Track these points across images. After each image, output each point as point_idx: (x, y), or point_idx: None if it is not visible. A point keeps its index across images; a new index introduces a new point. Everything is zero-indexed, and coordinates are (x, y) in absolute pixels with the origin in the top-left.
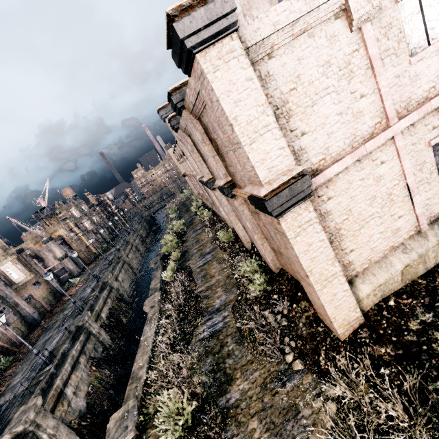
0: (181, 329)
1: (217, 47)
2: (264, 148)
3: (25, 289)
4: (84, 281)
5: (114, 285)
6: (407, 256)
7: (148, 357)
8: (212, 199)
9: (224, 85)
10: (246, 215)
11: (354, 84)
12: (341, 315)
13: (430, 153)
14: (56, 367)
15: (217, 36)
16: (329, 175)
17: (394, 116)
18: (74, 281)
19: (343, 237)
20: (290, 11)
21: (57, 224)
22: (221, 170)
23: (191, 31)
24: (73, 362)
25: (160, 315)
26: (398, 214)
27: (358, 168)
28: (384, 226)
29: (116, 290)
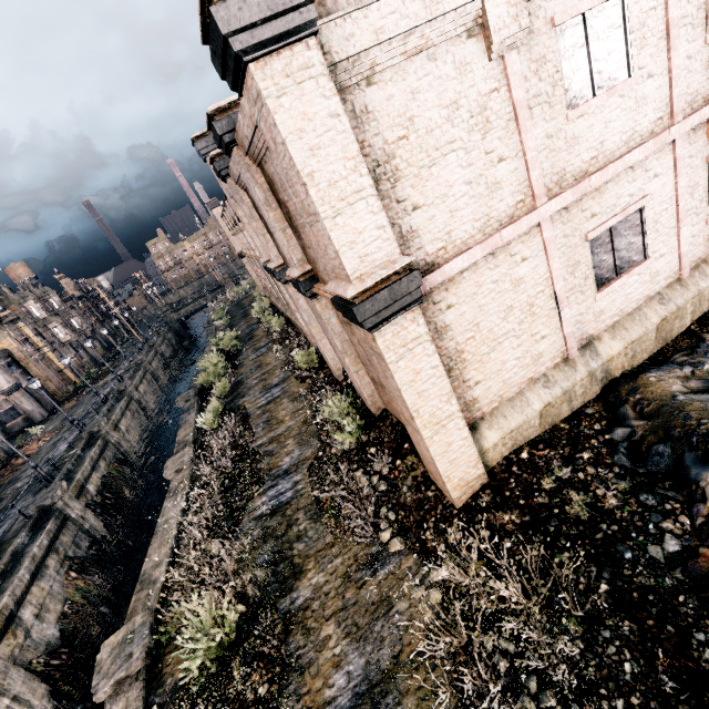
0: (226, 504)
1: (283, 57)
2: (354, 225)
3: None
4: (55, 431)
5: (111, 438)
6: (548, 392)
7: (170, 549)
8: (285, 298)
9: (294, 120)
10: (334, 326)
11: (491, 140)
12: (457, 473)
13: (586, 251)
14: (1, 576)
15: (283, 39)
16: (450, 273)
17: (543, 193)
18: (34, 431)
19: (466, 364)
20: (401, 14)
21: None
22: (295, 253)
23: (241, 25)
24: (33, 566)
25: (191, 484)
26: (542, 333)
27: (491, 265)
28: (522, 350)
29: (116, 446)
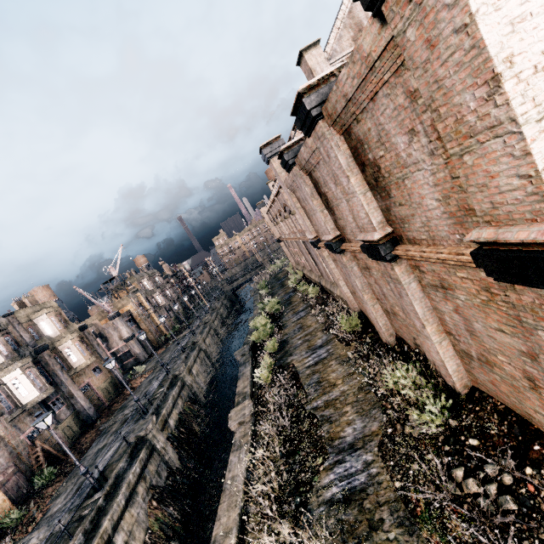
0: (290, 472)
1: None
2: None
3: (82, 376)
4: (151, 371)
5: (186, 380)
6: None
7: (238, 516)
8: (329, 268)
9: None
10: (414, 290)
11: None
12: None
13: None
14: (106, 497)
15: None
16: None
17: None
18: (139, 369)
19: None
20: None
21: (127, 297)
22: (374, 215)
23: None
24: (128, 492)
25: (253, 439)
26: None
27: None
28: None
29: (189, 387)
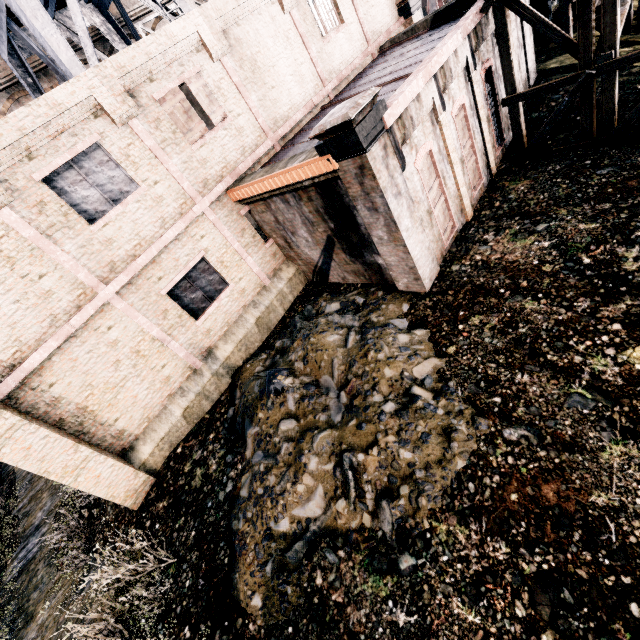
0: None
1: None
2: None
3: None
4: None
5: None
6: (185, 399)
7: None
8: None
9: None
10: None
11: (22, 267)
12: (120, 490)
13: (169, 301)
14: None
15: None
16: (32, 367)
17: (99, 283)
18: None
19: (96, 412)
20: None
21: None
22: None
23: None
24: None
25: None
26: (161, 364)
27: (78, 343)
28: (148, 381)
29: None
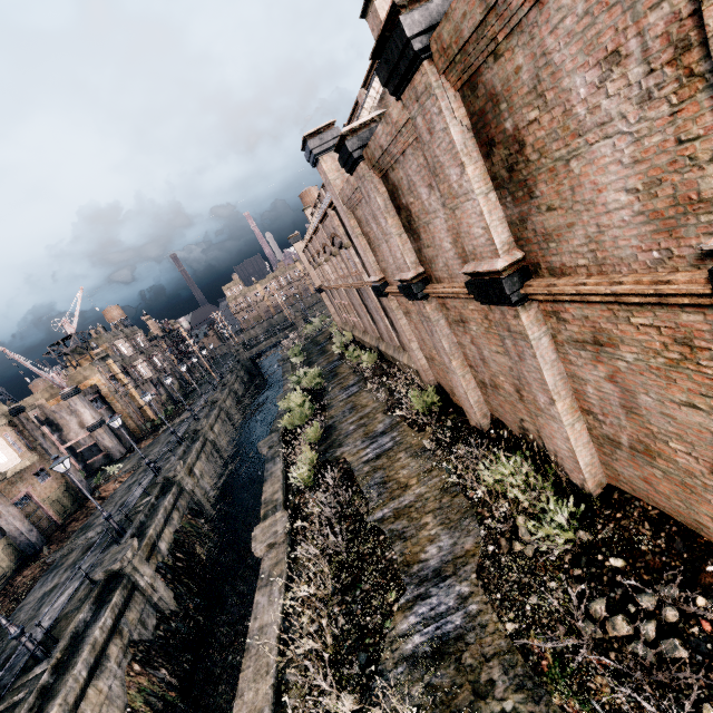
0: (348, 615)
1: None
2: None
3: (17, 484)
4: (131, 472)
5: (186, 484)
6: None
7: (271, 688)
8: (398, 325)
9: None
10: (544, 349)
11: None
12: None
13: None
14: (56, 669)
15: None
16: None
17: None
18: (112, 471)
19: None
20: None
21: (91, 366)
22: (498, 231)
23: None
24: (92, 657)
25: (289, 569)
26: None
27: None
28: None
29: (190, 494)
